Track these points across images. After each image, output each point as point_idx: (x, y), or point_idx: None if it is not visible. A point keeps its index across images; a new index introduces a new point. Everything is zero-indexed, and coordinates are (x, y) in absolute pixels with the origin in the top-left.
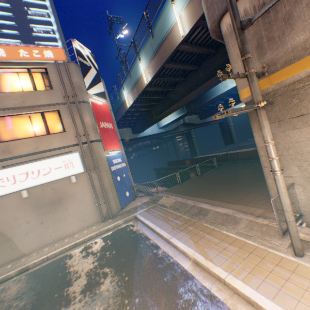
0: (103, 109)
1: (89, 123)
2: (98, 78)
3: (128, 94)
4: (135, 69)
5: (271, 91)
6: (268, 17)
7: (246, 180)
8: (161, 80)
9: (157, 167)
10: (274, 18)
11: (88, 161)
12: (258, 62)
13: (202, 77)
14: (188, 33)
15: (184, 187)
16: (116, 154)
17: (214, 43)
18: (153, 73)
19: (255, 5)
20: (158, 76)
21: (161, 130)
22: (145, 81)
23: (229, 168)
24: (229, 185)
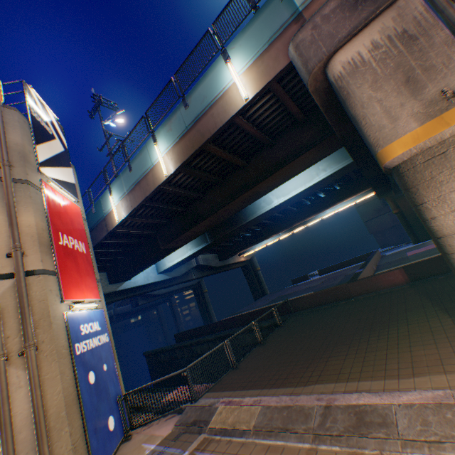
0: (70, 212)
1: (32, 229)
2: (66, 159)
3: (120, 199)
4: (144, 156)
5: (448, 136)
6: (417, 44)
7: (365, 330)
8: (191, 173)
9: (153, 350)
10: (427, 44)
11: (3, 330)
12: (414, 100)
13: (254, 176)
14: (255, 96)
15: (251, 370)
16: (88, 311)
17: (274, 129)
18: (183, 157)
19: (391, 35)
20: (188, 166)
21: (163, 275)
22: (165, 171)
23: (305, 321)
24: (345, 344)
